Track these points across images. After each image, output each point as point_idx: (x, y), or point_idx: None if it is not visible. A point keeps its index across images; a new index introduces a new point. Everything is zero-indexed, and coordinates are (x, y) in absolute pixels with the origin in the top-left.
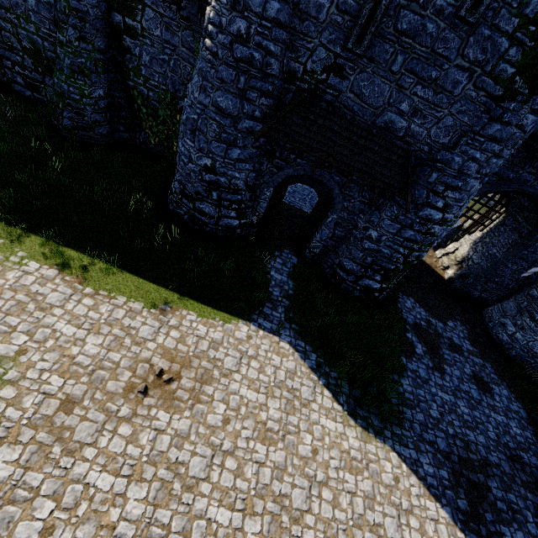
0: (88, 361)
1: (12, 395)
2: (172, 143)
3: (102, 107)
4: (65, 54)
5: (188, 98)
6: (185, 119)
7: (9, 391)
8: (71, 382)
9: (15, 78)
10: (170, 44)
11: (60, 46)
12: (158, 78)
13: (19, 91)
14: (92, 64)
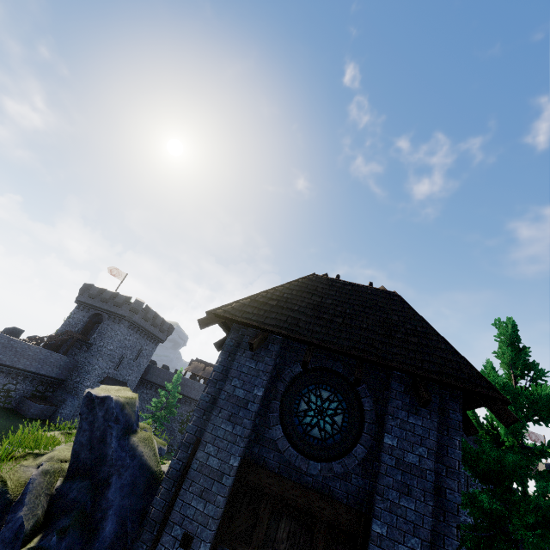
0: None
1: None
2: None
3: None
4: None
5: None
6: None
7: None
8: None
9: None
10: None
11: None
12: None
13: None
14: None
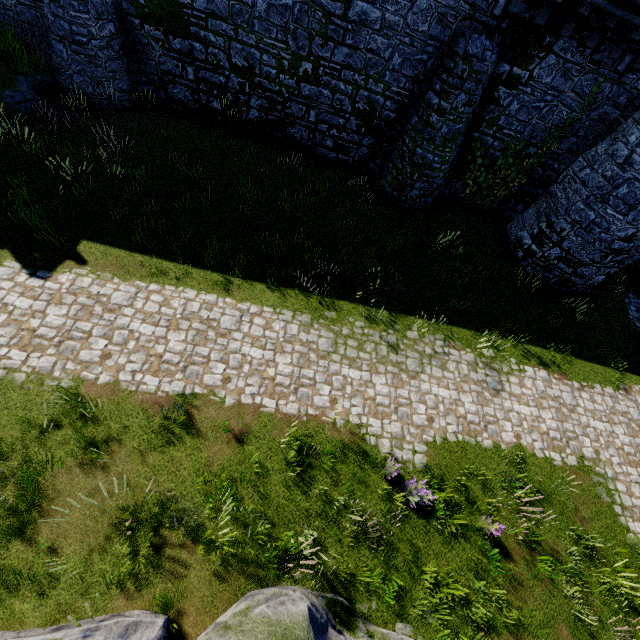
0: (631, 449)
1: (624, 488)
2: (491, 190)
3: (448, 169)
4: (443, 122)
5: (633, 171)
6: (624, 194)
7: (620, 485)
8: (639, 470)
9: (323, 142)
10: (555, 91)
11: (437, 113)
12: (516, 127)
13: (321, 154)
14: (464, 127)
